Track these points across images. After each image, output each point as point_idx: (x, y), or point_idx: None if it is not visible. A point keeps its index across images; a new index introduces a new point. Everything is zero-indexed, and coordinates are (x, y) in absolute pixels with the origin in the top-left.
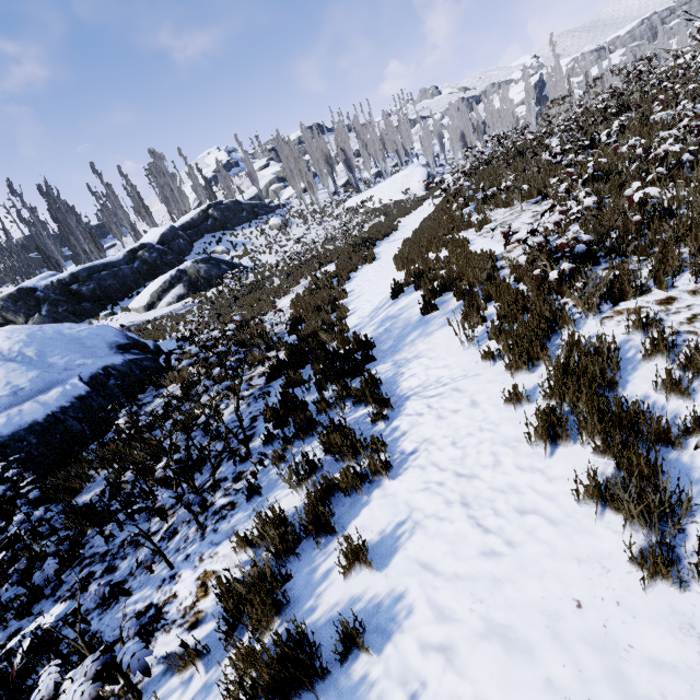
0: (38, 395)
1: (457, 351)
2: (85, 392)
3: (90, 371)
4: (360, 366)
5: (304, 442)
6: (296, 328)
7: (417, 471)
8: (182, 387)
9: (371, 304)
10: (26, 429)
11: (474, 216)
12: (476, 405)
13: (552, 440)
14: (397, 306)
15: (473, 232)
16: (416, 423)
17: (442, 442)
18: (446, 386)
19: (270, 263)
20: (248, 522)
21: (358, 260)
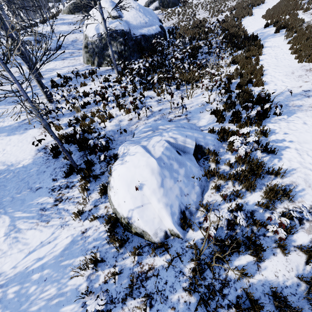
0: (150, 26)
1: (281, 41)
2: (160, 31)
3: (158, 25)
4: (254, 40)
5: (240, 50)
6: (225, 31)
7: (267, 55)
8: (188, 39)
9: (254, 29)
10: (151, 35)
11: (305, 5)
12: (282, 49)
13: (295, 53)
14: (265, 30)
15: (301, 12)
16: (267, 51)
17: (272, 53)
18: (276, 46)
19: (194, 3)
20: (231, 57)
21: (245, 13)
